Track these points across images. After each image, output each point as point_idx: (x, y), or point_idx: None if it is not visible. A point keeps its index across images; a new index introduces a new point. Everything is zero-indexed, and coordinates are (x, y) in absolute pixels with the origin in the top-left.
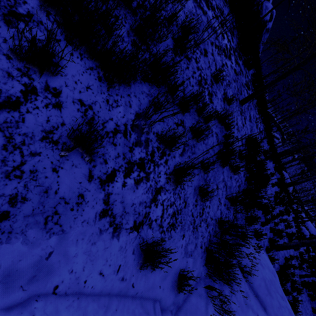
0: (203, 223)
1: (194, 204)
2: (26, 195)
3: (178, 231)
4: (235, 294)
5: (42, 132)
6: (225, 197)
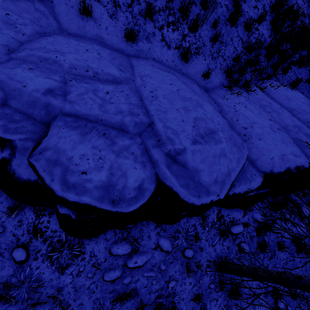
0: (220, 58)
1: (210, 46)
2: (140, 31)
3: (201, 56)
4: (252, 96)
5: (138, 13)
6: (241, 47)
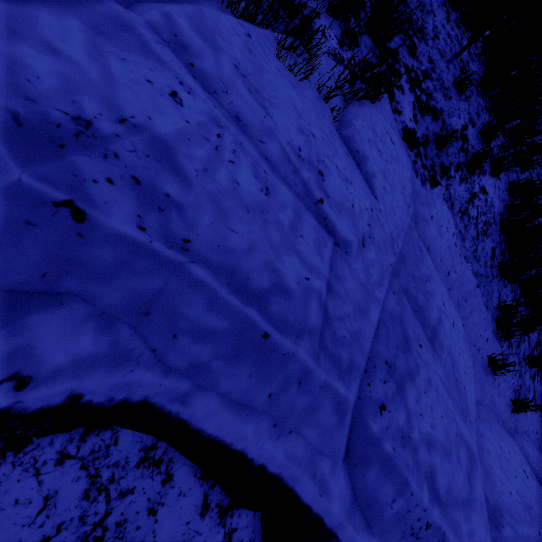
0: None
1: None
2: (521, 385)
3: None
4: None
5: (522, 355)
6: None
